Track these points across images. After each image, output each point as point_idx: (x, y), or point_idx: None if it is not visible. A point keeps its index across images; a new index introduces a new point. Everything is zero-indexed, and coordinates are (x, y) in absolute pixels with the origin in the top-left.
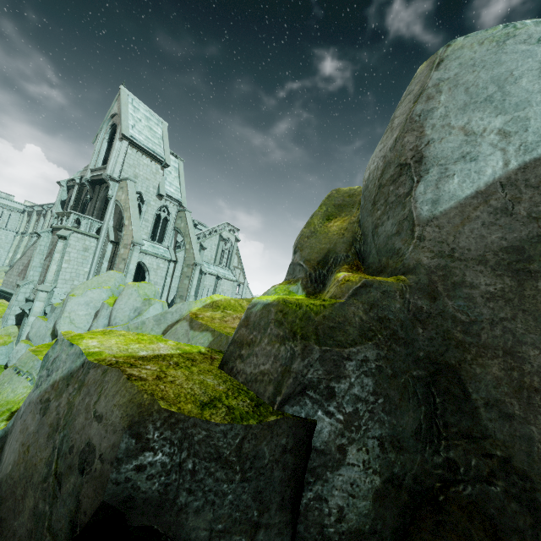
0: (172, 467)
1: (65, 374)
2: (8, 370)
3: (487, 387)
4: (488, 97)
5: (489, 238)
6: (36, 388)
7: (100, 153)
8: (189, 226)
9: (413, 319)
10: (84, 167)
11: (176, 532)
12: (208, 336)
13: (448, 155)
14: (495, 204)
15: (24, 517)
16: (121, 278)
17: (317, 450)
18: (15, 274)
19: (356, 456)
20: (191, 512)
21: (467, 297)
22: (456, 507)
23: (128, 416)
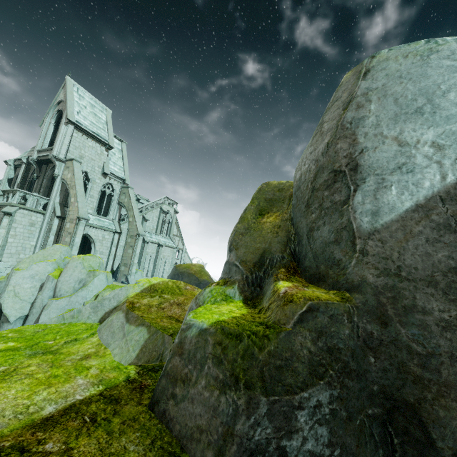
0: None
1: None
2: None
3: (454, 435)
4: (418, 109)
5: (436, 257)
6: None
7: (46, 135)
8: (132, 201)
9: (364, 347)
10: (32, 148)
11: None
12: (144, 332)
13: (384, 164)
14: (437, 219)
15: None
16: (66, 251)
17: None
18: None
19: None
20: None
21: (421, 324)
22: None
23: None
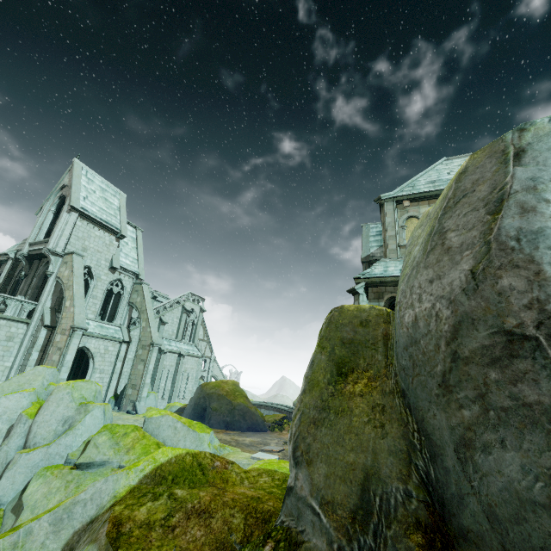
0: None
1: None
2: None
3: None
4: None
5: None
6: None
7: (43, 225)
8: (147, 300)
9: None
10: (24, 240)
11: None
12: None
13: None
14: None
15: None
16: (52, 374)
17: None
18: None
19: None
20: None
21: None
22: None
23: None
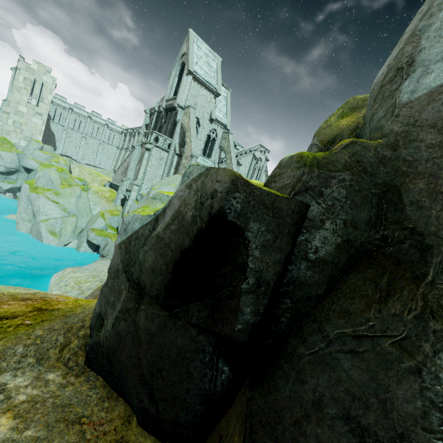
0: (246, 201)
1: (198, 175)
2: (149, 199)
3: (413, 195)
4: None
5: None
6: (182, 184)
7: (172, 87)
8: (231, 145)
9: (379, 163)
10: (161, 99)
11: (245, 227)
12: None
13: (432, 58)
14: None
15: (187, 219)
16: None
17: (309, 219)
18: (120, 174)
19: (329, 226)
20: (251, 221)
21: (416, 147)
22: (381, 256)
23: (231, 178)
